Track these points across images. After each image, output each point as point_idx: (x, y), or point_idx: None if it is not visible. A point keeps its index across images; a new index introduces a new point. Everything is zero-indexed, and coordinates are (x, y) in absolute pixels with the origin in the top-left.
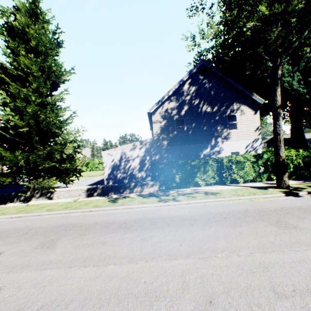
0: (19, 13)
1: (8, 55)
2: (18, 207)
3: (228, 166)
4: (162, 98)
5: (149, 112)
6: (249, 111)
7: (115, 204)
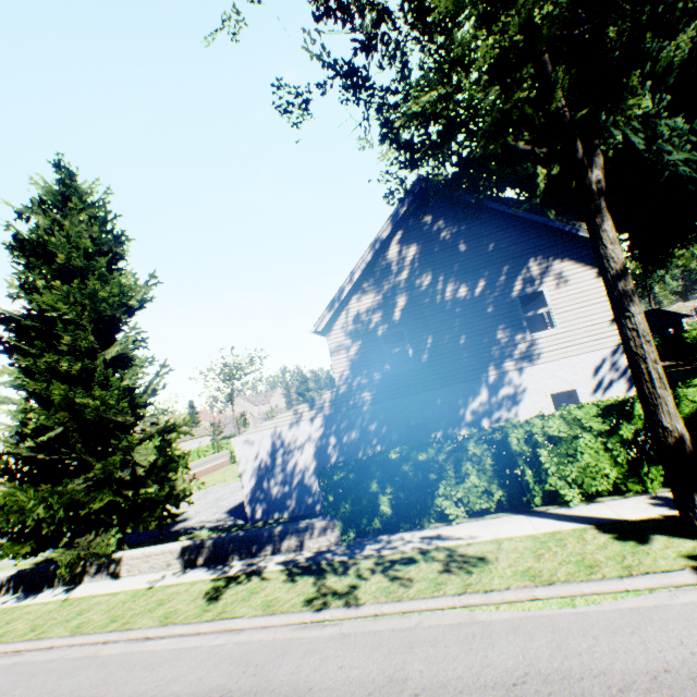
0: (36, 211)
1: (17, 295)
2: (44, 608)
3: (527, 453)
4: (338, 293)
5: (318, 329)
6: (580, 270)
7: (206, 613)
